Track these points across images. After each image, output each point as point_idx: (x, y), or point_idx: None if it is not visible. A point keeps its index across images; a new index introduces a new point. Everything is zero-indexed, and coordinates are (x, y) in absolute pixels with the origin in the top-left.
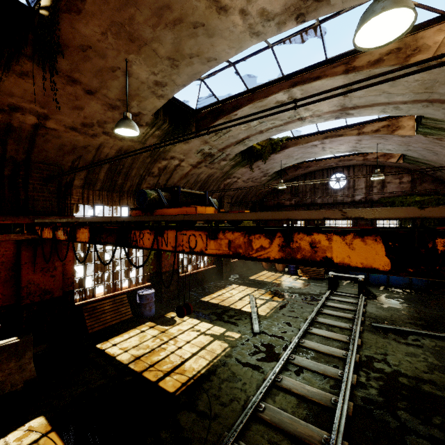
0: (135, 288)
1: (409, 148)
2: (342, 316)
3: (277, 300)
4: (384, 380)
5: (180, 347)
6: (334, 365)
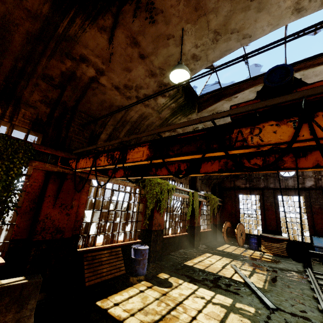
0: (128, 243)
1: None
2: None
3: (261, 272)
4: None
5: (194, 317)
6: None
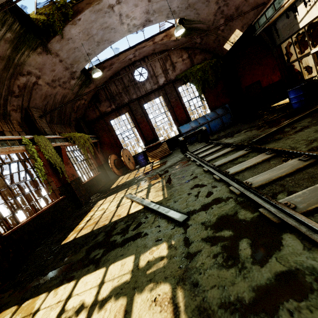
0: None
1: (189, 2)
2: (225, 152)
3: (156, 181)
4: None
5: None
6: None
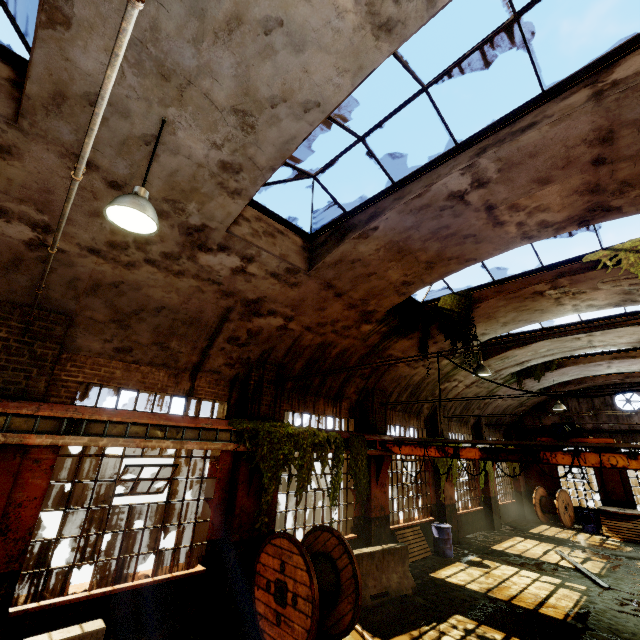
0: (424, 521)
1: None
2: None
3: (598, 559)
4: None
5: (524, 587)
6: None
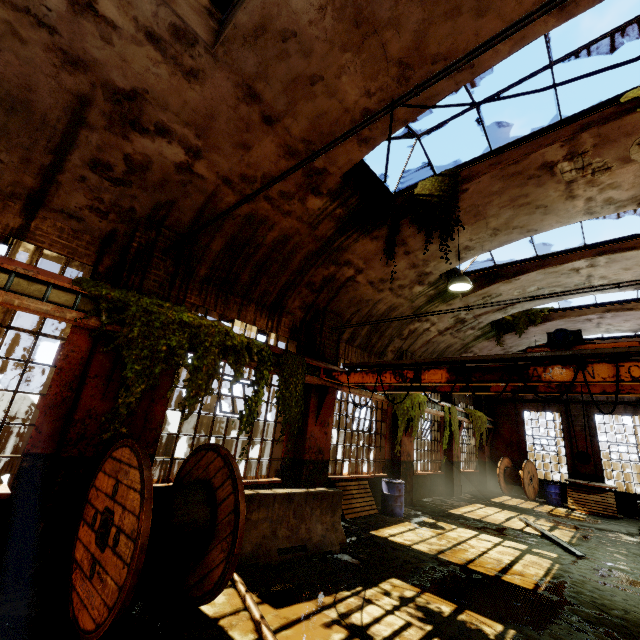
0: (374, 476)
1: None
2: None
3: (566, 529)
4: None
5: (484, 551)
6: None
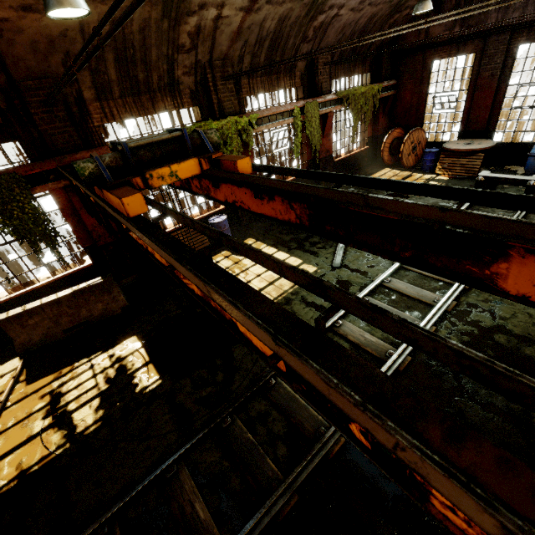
0: (207, 215)
1: None
2: None
3: None
4: (472, 336)
5: (249, 281)
6: (415, 312)
